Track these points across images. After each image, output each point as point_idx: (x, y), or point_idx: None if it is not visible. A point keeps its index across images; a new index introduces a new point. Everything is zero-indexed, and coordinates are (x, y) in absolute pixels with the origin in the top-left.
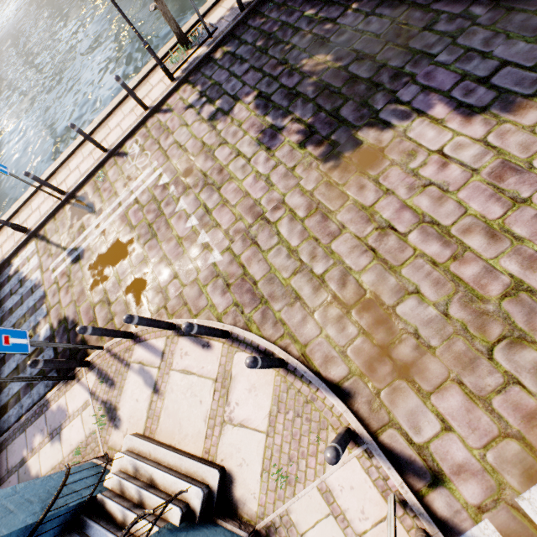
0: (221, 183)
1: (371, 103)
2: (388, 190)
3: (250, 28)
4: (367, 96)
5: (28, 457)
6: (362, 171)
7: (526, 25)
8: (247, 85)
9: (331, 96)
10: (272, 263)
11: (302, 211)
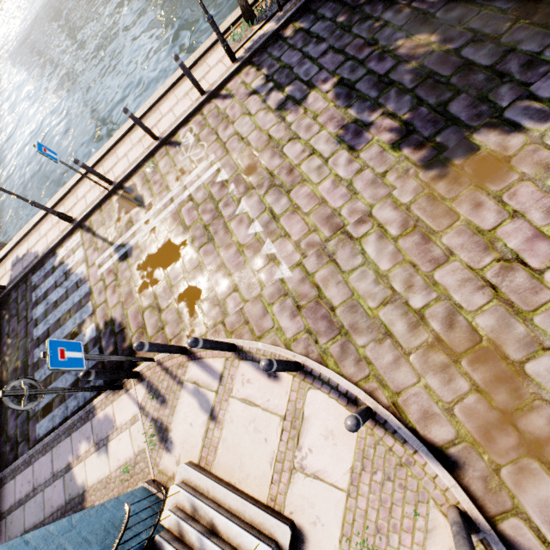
0: (290, 185)
1: (492, 98)
2: (516, 212)
3: (329, 1)
4: (488, 89)
5: (74, 464)
6: (479, 185)
7: None
8: (325, 69)
9: (437, 86)
10: (354, 287)
11: (395, 228)
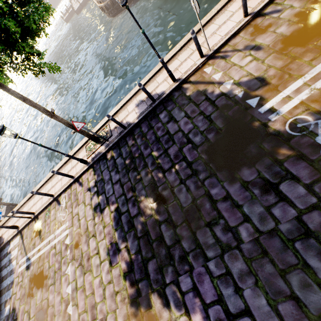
0: (86, 269)
1: (164, 272)
2: None
3: (126, 144)
4: (164, 264)
5: None
6: None
7: (271, 281)
8: (114, 194)
9: (147, 244)
10: None
11: None
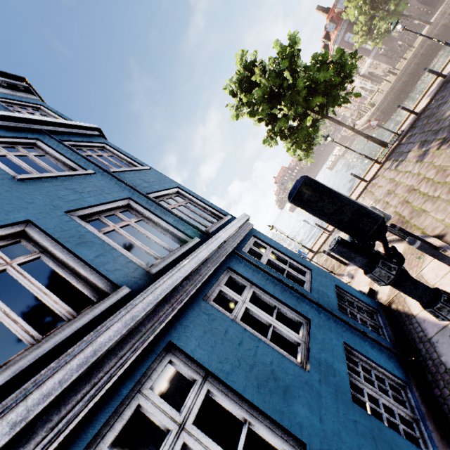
0: (395, 189)
1: None
2: None
3: (421, 119)
4: None
5: None
6: None
7: None
8: (415, 142)
9: None
10: (413, 205)
11: (433, 175)
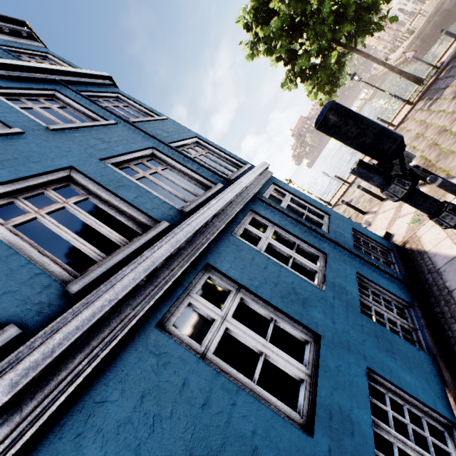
0: (424, 132)
1: None
2: None
3: None
4: None
5: None
6: None
7: None
8: (455, 76)
9: None
10: (442, 147)
11: None
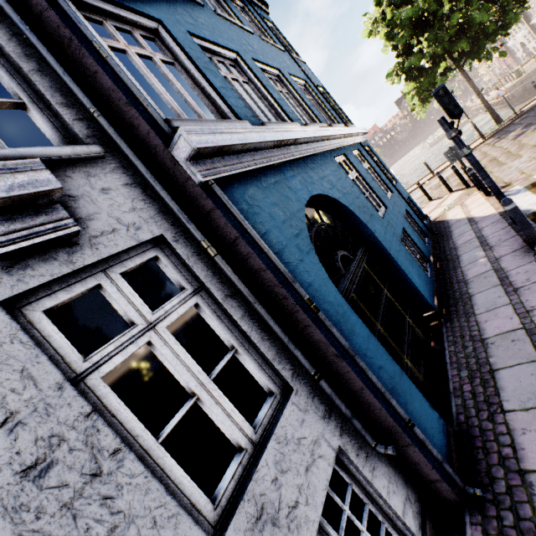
0: (482, 159)
1: None
2: None
3: None
4: None
5: None
6: None
7: None
8: (523, 124)
9: None
10: (487, 169)
11: (513, 150)
